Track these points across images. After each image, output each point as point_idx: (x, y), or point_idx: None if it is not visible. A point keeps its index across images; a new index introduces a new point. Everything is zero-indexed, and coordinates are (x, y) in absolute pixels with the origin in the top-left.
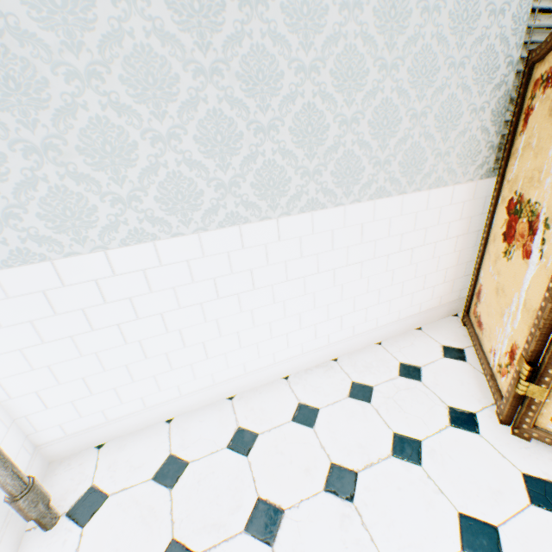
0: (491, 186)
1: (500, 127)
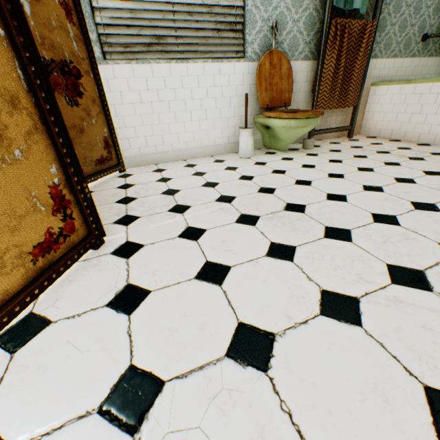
0: (109, 72)
1: (93, 27)
